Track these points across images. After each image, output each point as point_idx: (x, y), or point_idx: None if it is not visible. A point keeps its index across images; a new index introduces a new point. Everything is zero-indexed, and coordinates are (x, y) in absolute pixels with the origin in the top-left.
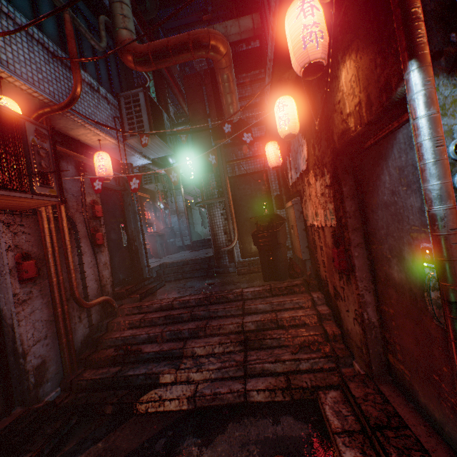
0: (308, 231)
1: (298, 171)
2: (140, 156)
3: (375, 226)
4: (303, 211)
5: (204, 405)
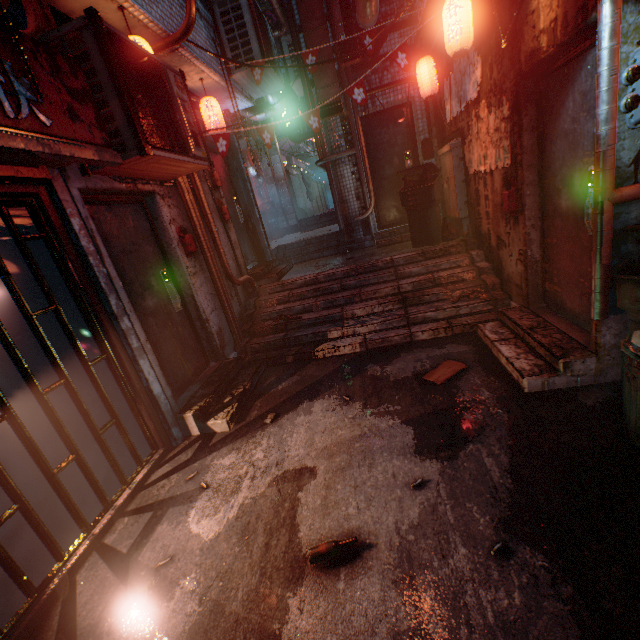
0: (470, 182)
1: (463, 102)
2: (241, 98)
3: (552, 159)
4: (466, 156)
5: (375, 348)
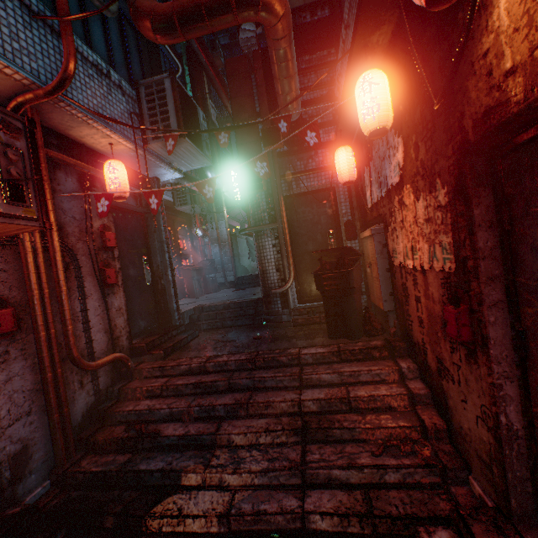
0: (395, 273)
1: (383, 187)
2: (168, 168)
3: None
4: (389, 243)
5: (242, 529)
